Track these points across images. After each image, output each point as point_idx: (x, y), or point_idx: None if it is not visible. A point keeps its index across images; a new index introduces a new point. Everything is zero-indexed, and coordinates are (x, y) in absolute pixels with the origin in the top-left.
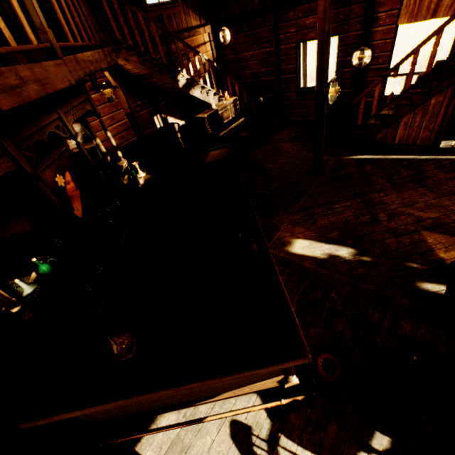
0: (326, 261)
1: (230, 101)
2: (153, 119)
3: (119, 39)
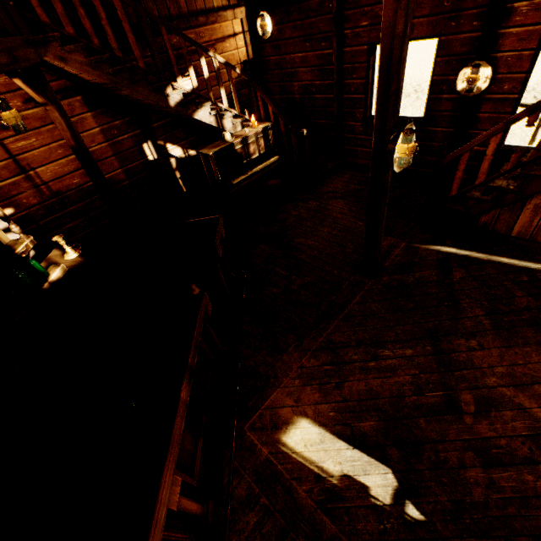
0: (340, 495)
1: (257, 130)
2: (141, 147)
3: (45, 22)
